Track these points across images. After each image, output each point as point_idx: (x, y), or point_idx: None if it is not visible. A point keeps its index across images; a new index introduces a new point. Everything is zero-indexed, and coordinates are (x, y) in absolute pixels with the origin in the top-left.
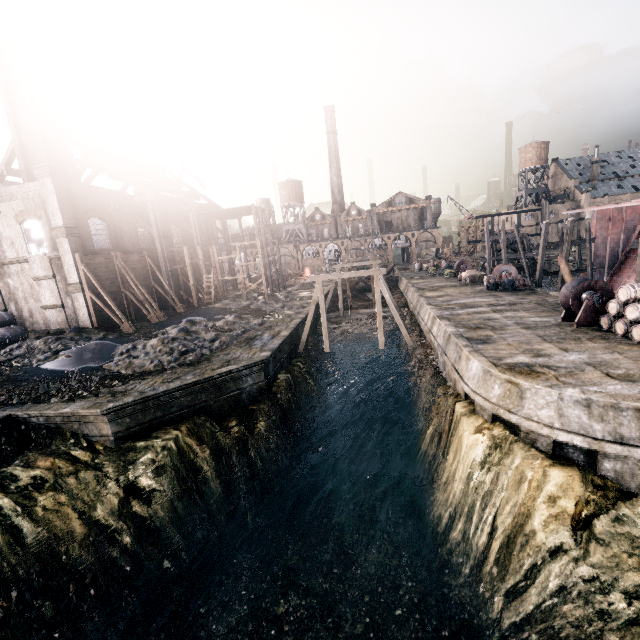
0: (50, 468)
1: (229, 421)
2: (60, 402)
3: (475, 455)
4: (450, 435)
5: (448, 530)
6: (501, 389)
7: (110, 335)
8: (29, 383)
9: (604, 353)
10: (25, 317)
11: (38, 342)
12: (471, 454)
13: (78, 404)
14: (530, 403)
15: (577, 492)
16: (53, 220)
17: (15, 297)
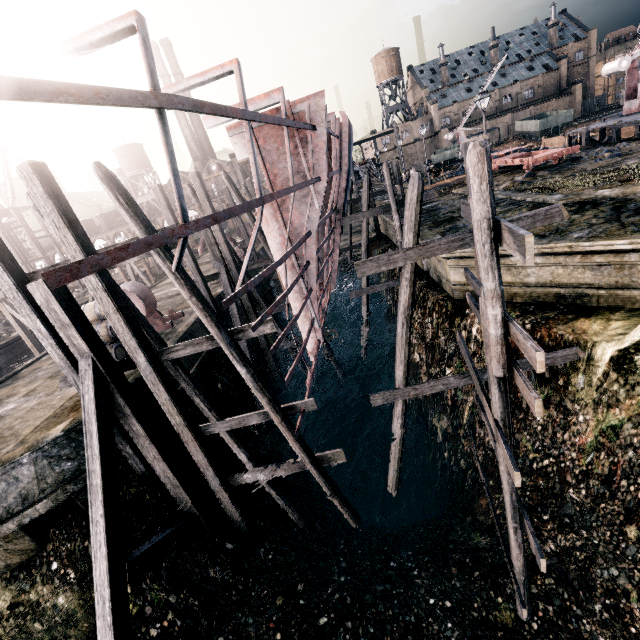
0: None
1: None
2: None
3: None
4: None
5: None
6: None
7: None
8: None
9: (39, 397)
10: None
11: None
12: None
13: None
14: None
15: None
16: None
17: None
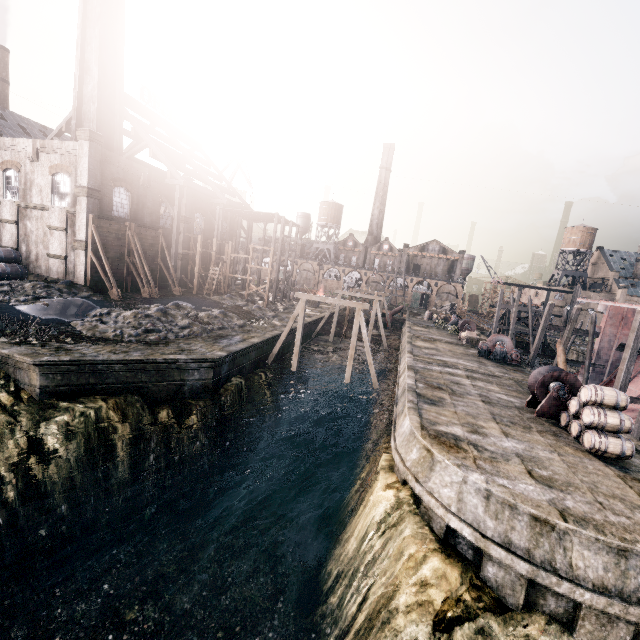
0: None
1: (161, 408)
2: (8, 343)
3: (375, 516)
4: (367, 488)
5: (331, 589)
6: (418, 454)
7: (96, 296)
8: None
9: (543, 449)
10: (31, 260)
11: (27, 284)
12: (372, 514)
13: (19, 349)
14: (437, 477)
15: (449, 588)
16: (80, 179)
17: (28, 239)
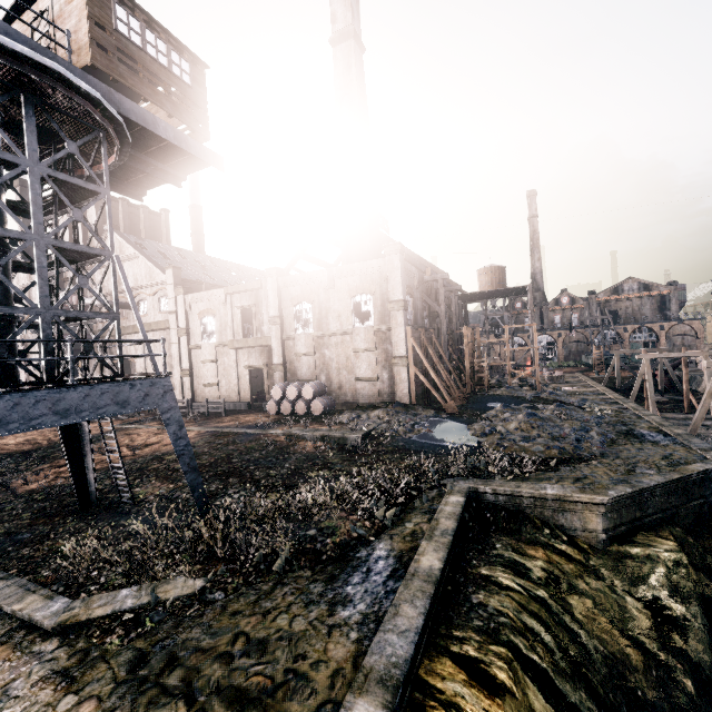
0: (549, 561)
1: (708, 539)
2: (509, 481)
3: None
4: None
5: None
6: None
7: (441, 413)
8: (436, 455)
9: None
10: (333, 388)
11: (380, 413)
12: None
13: (553, 486)
14: None
15: None
16: (391, 294)
17: (328, 368)
